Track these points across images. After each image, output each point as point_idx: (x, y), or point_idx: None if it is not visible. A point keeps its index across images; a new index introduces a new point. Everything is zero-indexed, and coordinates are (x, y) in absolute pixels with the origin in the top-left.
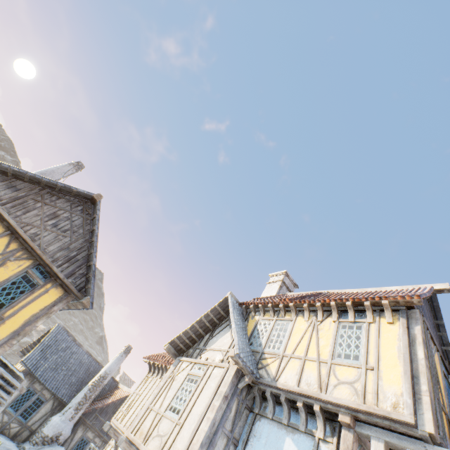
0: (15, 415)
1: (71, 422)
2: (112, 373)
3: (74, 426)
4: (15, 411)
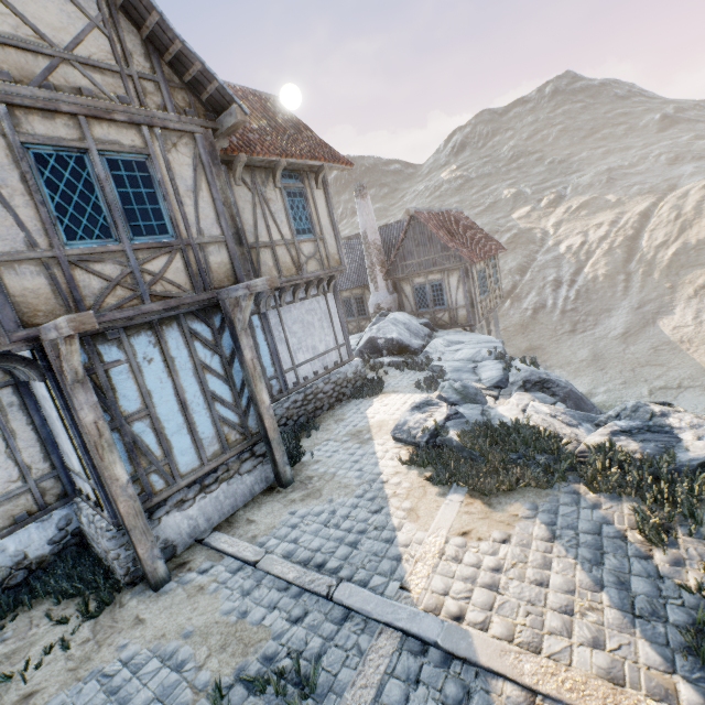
0: (356, 319)
1: (379, 292)
2: (367, 227)
3: (396, 289)
4: (354, 318)
